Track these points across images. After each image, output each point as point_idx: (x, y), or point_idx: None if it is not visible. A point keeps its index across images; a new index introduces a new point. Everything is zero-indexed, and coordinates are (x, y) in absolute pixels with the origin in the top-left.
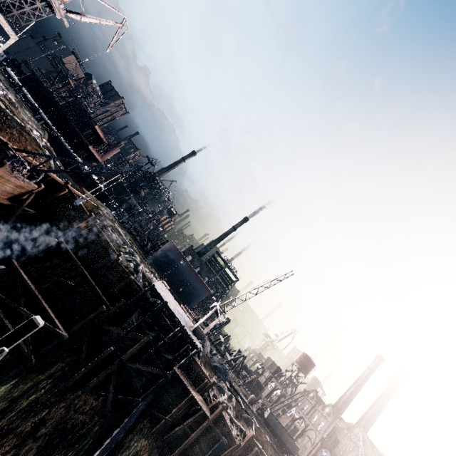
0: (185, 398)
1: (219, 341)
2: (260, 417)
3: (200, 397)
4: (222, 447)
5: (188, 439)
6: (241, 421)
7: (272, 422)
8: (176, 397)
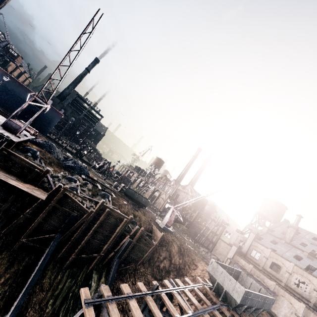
0: (15, 192)
1: (83, 155)
2: (123, 194)
3: (33, 186)
4: (74, 218)
5: (33, 224)
6: (97, 197)
7: (130, 193)
8: (2, 194)
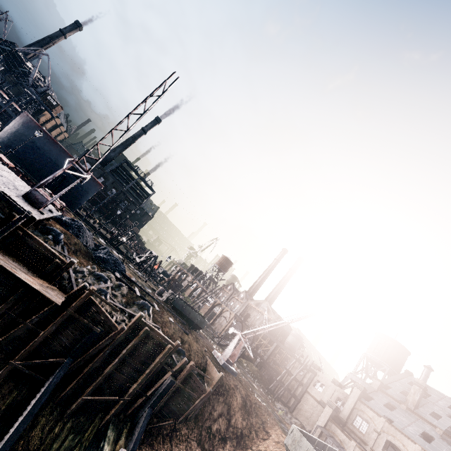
0: (20, 289)
1: (120, 243)
2: (169, 306)
3: (47, 283)
4: (96, 336)
5: (36, 339)
6: (132, 307)
7: (179, 306)
8: (3, 291)
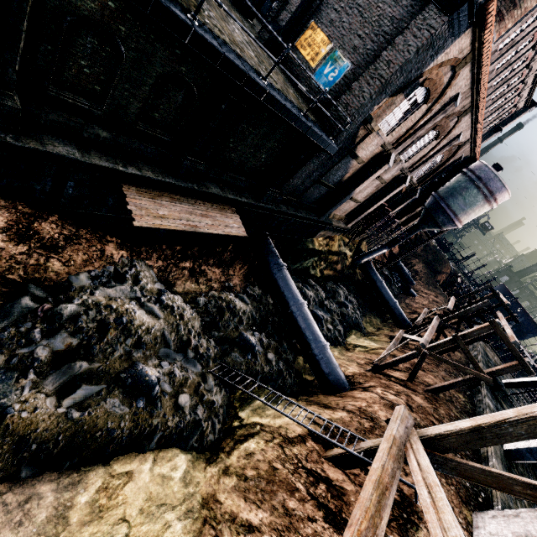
0: None
1: None
2: None
3: None
4: None
5: None
6: None
7: None
8: None
